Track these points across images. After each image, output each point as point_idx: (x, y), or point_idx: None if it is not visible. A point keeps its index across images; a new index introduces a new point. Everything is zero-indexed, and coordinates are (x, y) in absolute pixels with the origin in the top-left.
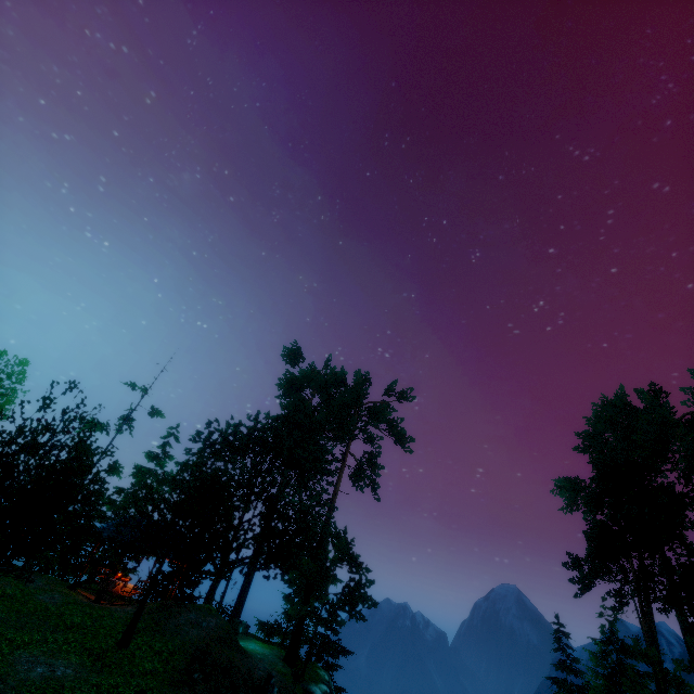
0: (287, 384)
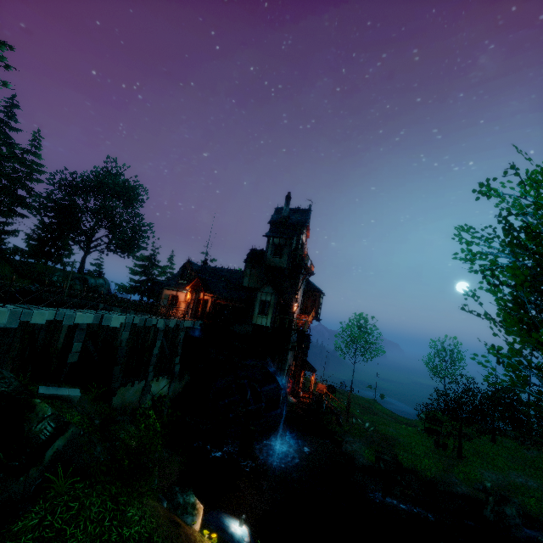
0: None
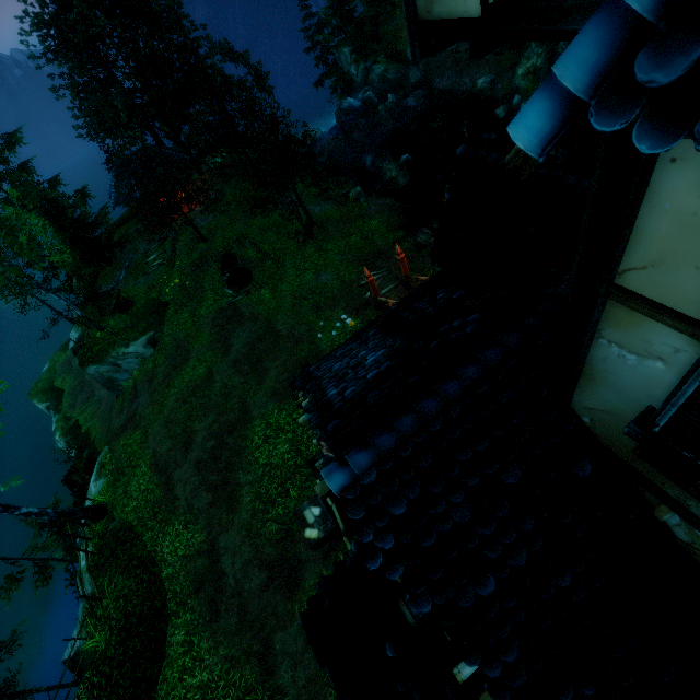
0: None
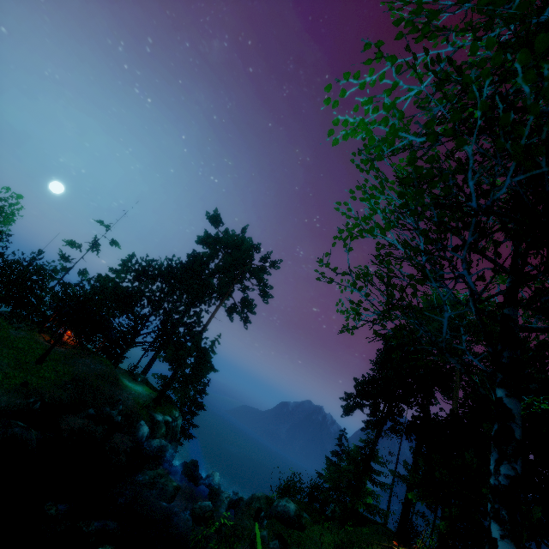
0: (201, 240)
